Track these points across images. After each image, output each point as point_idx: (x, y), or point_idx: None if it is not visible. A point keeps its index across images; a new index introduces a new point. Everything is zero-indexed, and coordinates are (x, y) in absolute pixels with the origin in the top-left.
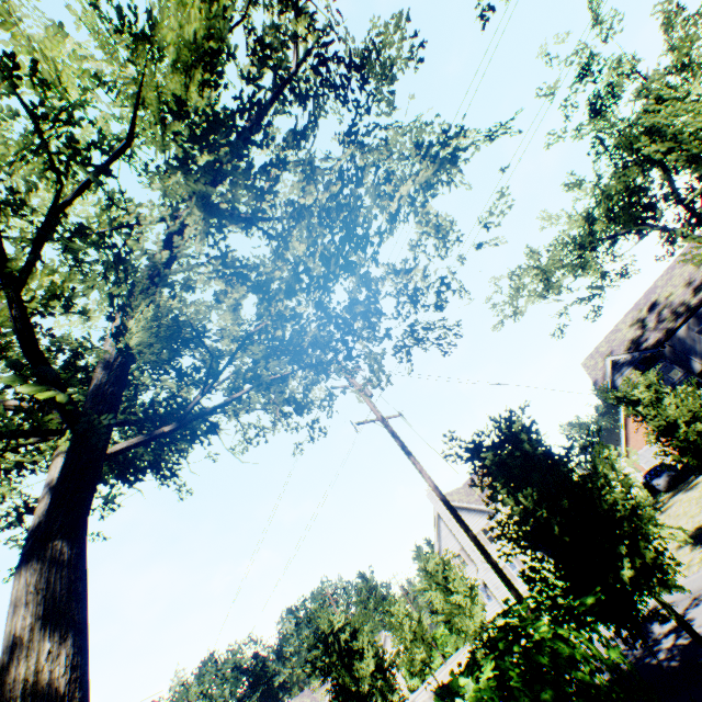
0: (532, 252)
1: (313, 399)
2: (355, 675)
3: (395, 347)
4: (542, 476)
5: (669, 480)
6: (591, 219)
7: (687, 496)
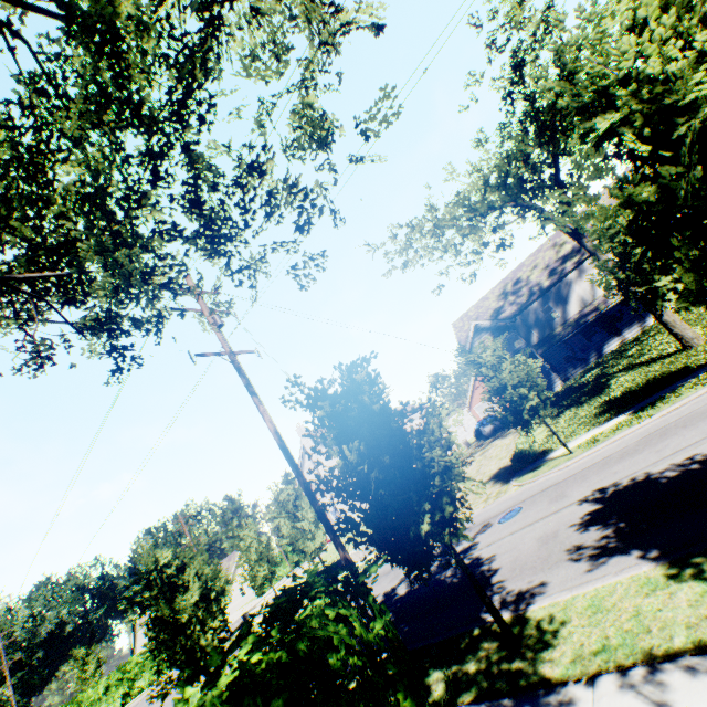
0: (432, 206)
1: (137, 319)
2: (175, 608)
3: (227, 264)
4: (373, 431)
5: (493, 429)
6: (488, 184)
7: (501, 442)
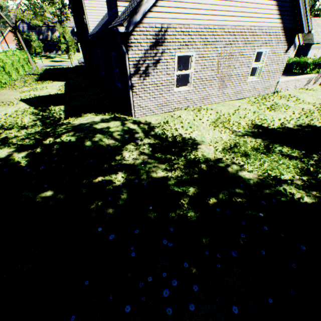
0: None
1: None
2: None
3: None
4: (26, 41)
5: None
6: None
7: None
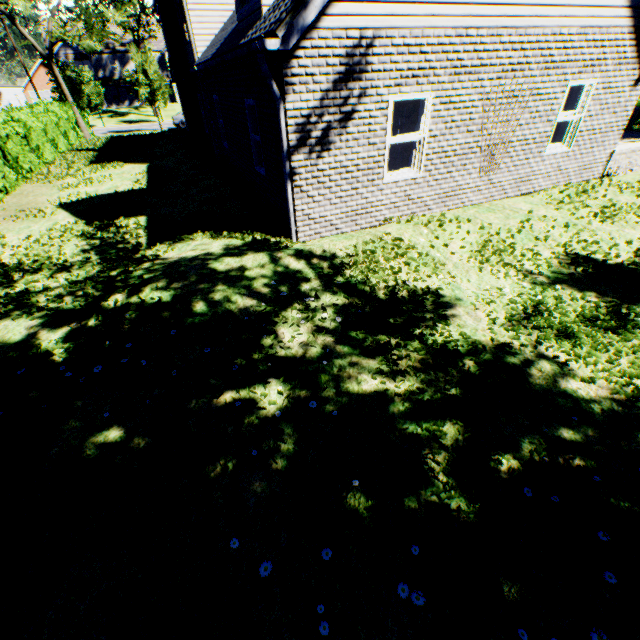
0: None
1: None
2: None
3: None
4: (72, 84)
5: None
6: None
7: None
